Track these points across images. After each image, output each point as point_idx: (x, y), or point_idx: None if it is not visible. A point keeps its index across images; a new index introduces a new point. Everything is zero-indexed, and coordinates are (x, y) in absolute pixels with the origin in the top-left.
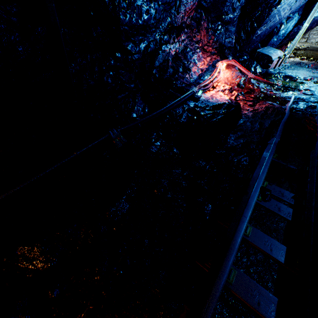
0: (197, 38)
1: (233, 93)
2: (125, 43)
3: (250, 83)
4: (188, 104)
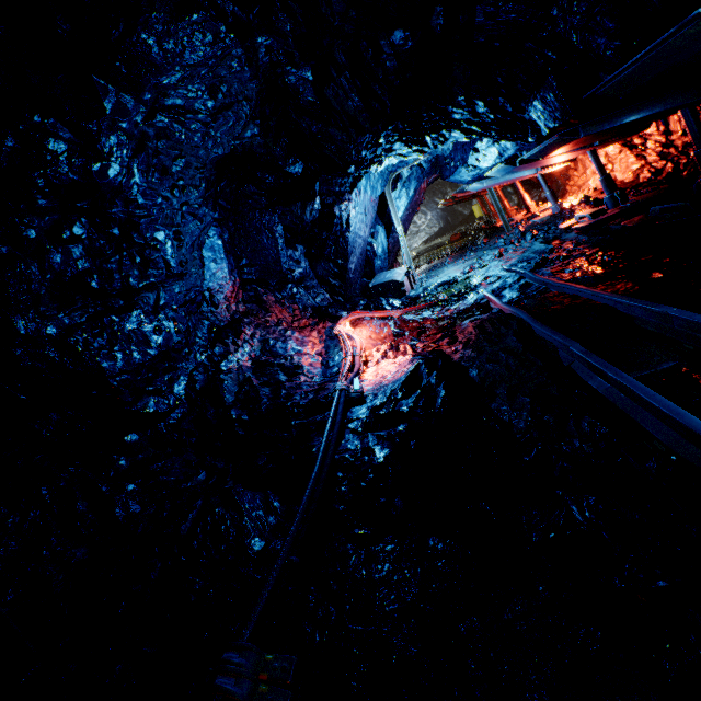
0: (272, 320)
1: (402, 348)
2: (137, 406)
3: (407, 322)
4: (355, 416)
